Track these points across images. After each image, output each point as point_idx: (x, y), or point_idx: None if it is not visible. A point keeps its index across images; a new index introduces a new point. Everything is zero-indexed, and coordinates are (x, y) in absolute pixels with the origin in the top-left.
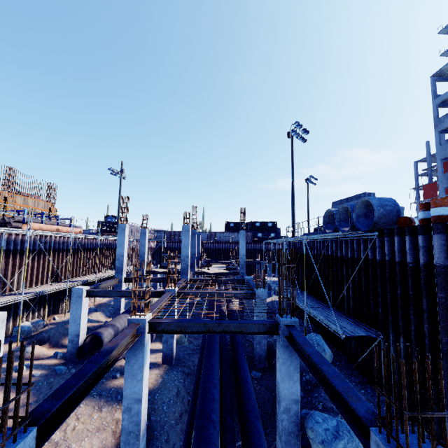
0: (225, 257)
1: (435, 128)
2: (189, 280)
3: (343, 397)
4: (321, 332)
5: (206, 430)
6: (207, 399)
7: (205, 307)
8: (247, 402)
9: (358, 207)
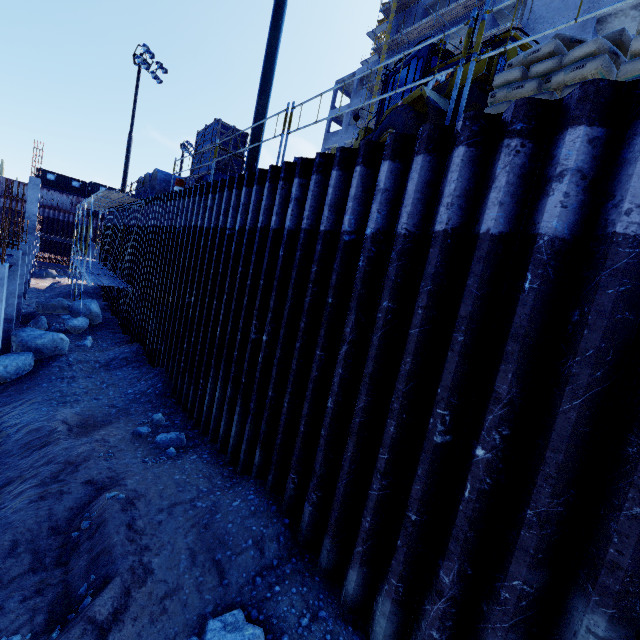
0: None
1: (324, 143)
2: None
3: None
4: (111, 306)
5: None
6: None
7: None
8: None
9: (154, 178)
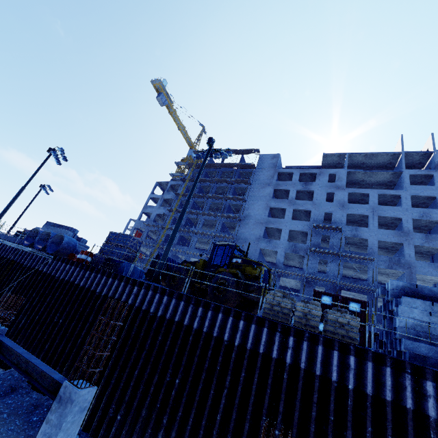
0: None
1: (143, 209)
2: None
3: None
4: None
5: None
6: None
7: None
8: None
9: (56, 237)
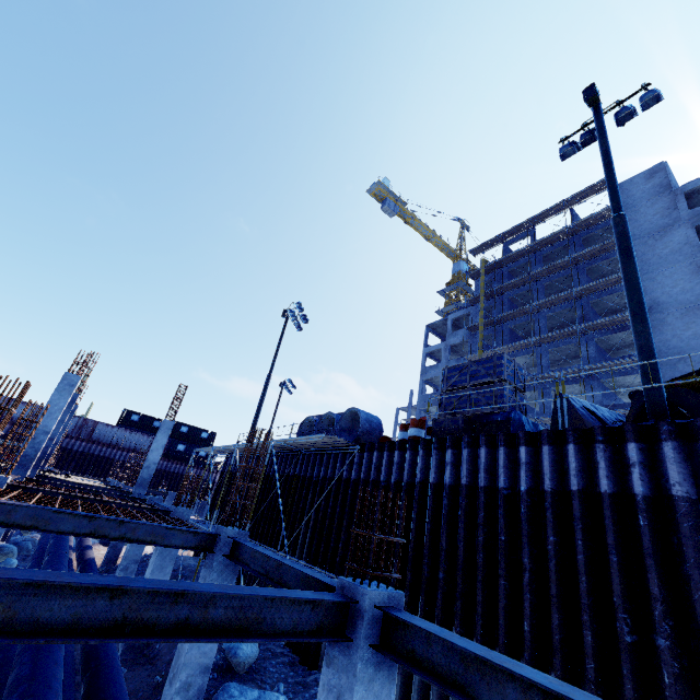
0: (95, 474)
1: (421, 376)
2: (25, 481)
3: (308, 575)
4: None
5: (42, 699)
6: (45, 661)
7: (16, 561)
8: (112, 683)
9: (344, 418)
